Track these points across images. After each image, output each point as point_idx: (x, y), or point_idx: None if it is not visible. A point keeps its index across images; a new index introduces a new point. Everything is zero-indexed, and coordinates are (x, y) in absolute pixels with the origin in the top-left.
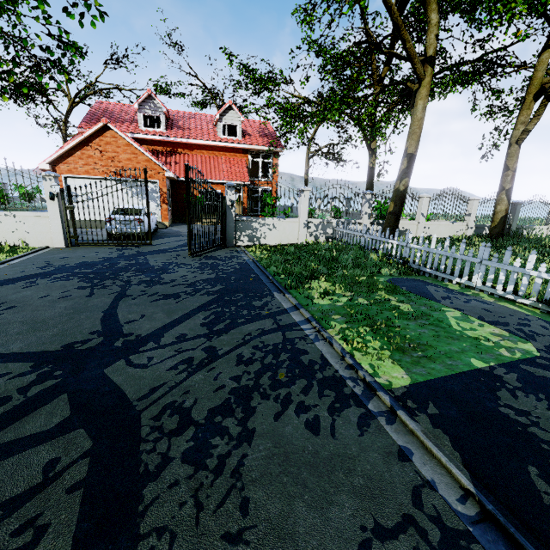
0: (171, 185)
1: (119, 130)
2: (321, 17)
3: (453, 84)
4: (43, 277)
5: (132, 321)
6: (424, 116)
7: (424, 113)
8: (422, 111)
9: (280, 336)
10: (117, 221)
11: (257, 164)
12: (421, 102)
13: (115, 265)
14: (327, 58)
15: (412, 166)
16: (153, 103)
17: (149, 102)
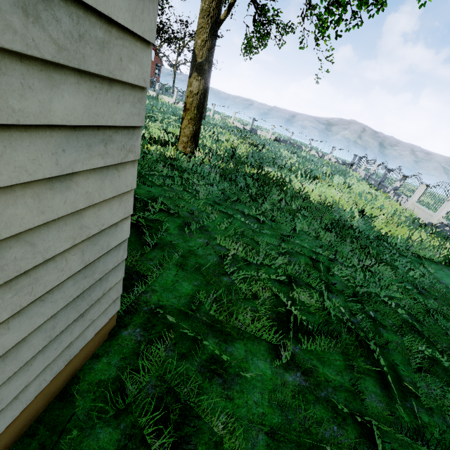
0: None
1: None
2: None
3: None
4: None
5: None
6: None
7: None
8: None
9: None
10: None
11: None
12: None
13: None
14: None
15: None
16: None
17: None
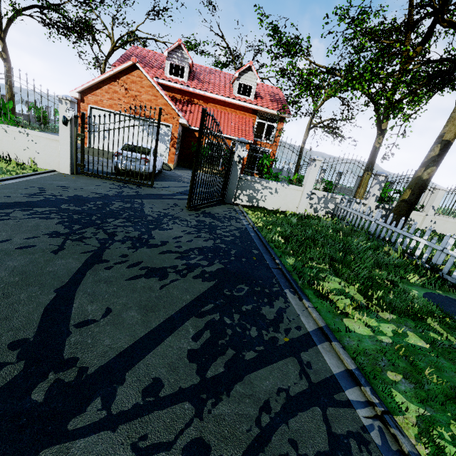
0: (182, 131)
1: (145, 70)
2: None
3: None
4: (23, 208)
5: (88, 323)
6: None
7: None
8: None
9: (321, 424)
10: (125, 156)
11: (261, 126)
12: None
13: (108, 206)
14: (357, 31)
15: (444, 154)
16: (181, 53)
17: (178, 52)
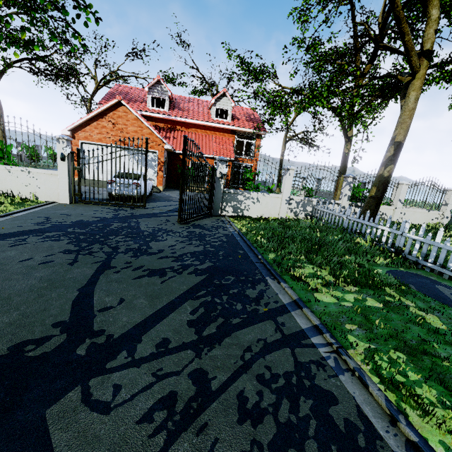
0: (168, 156)
1: (129, 106)
2: (316, 16)
3: (437, 81)
4: (36, 234)
5: (108, 309)
6: (415, 106)
7: (416, 103)
8: (414, 101)
9: (290, 357)
10: (117, 183)
11: (241, 144)
12: (414, 93)
13: (108, 226)
14: (314, 56)
15: (398, 154)
16: (160, 87)
17: (158, 86)
